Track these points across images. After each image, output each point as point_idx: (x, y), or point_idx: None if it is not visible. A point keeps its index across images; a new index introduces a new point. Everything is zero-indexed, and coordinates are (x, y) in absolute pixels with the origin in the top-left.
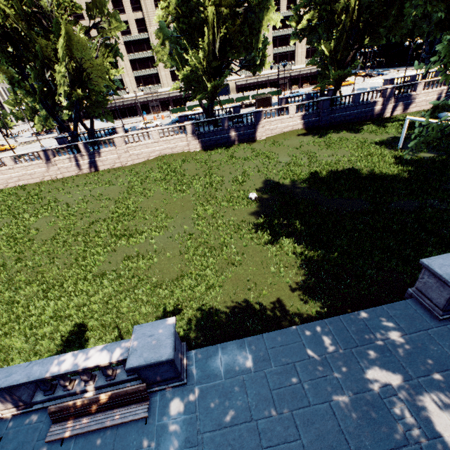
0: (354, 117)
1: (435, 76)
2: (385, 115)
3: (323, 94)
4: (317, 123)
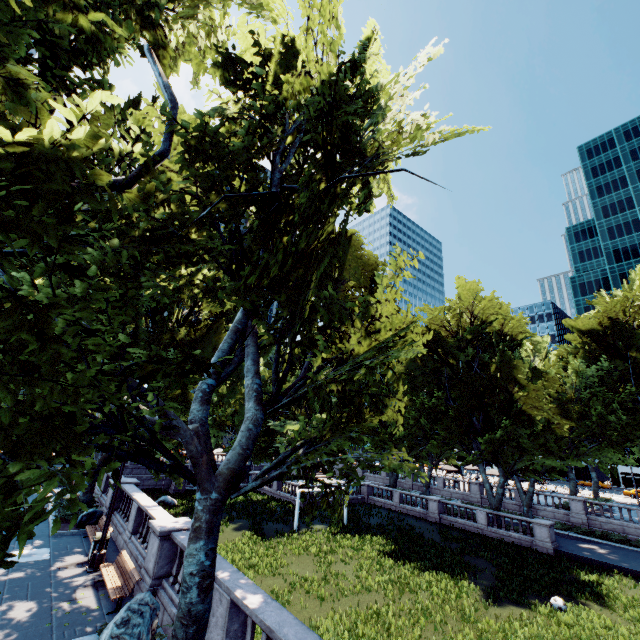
0: None
1: None
2: None
3: None
4: None
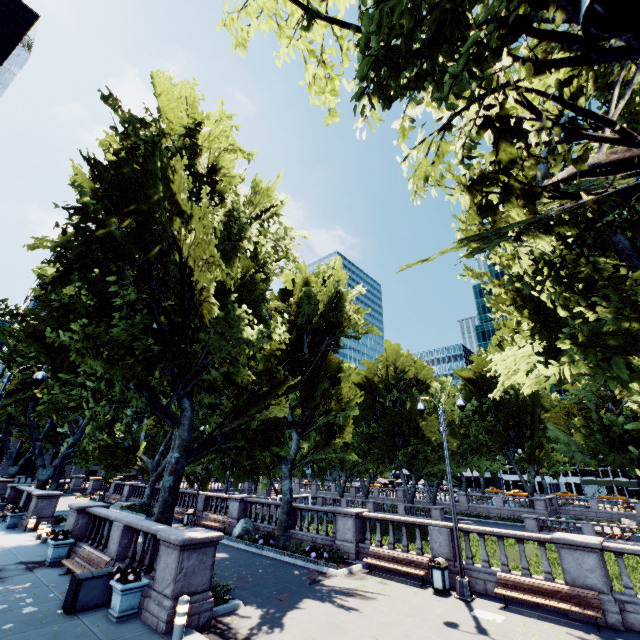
0: None
1: None
2: None
3: None
4: None
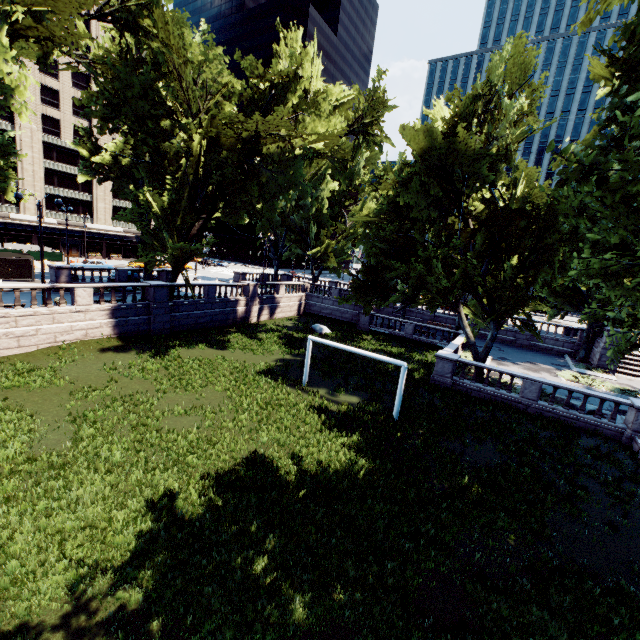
0: (210, 320)
1: (284, 279)
2: (252, 320)
3: (150, 275)
4: (146, 325)
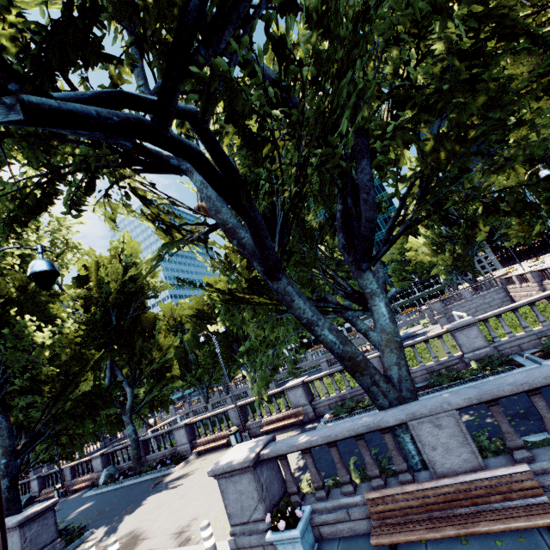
0: None
1: None
2: None
3: None
4: None
